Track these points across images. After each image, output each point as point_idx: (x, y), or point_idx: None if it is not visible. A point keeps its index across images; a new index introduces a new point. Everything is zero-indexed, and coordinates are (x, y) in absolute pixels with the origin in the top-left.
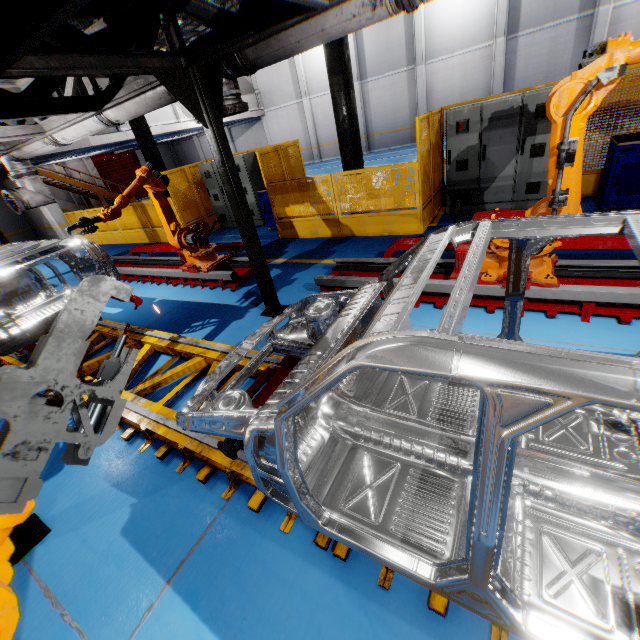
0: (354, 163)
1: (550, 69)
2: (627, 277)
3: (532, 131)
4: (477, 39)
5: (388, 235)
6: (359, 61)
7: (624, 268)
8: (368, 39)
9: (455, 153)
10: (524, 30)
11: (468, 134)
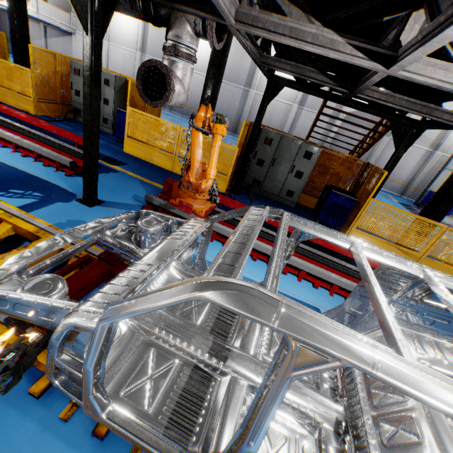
0: (20, 61)
1: (230, 105)
2: (30, 136)
3: (104, 90)
4: (203, 70)
5: (19, 108)
6: (144, 41)
7: (38, 135)
8: (151, 31)
9: (75, 84)
10: (223, 79)
11: (80, 77)
